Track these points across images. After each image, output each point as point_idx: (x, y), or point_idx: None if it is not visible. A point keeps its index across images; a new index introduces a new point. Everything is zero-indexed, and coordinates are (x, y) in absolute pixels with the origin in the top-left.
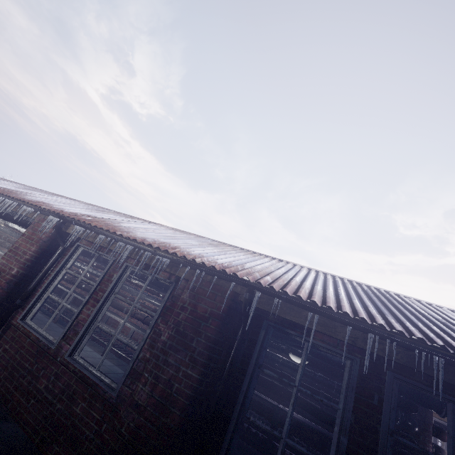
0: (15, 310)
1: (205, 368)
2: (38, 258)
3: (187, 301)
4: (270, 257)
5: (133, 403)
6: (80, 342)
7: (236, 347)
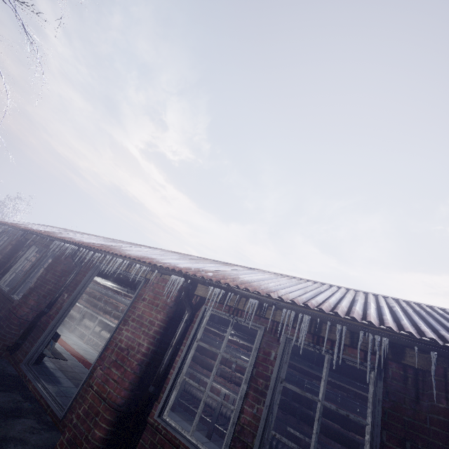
0: (150, 401)
1: None
2: (165, 328)
3: None
4: (434, 306)
5: None
6: None
7: None
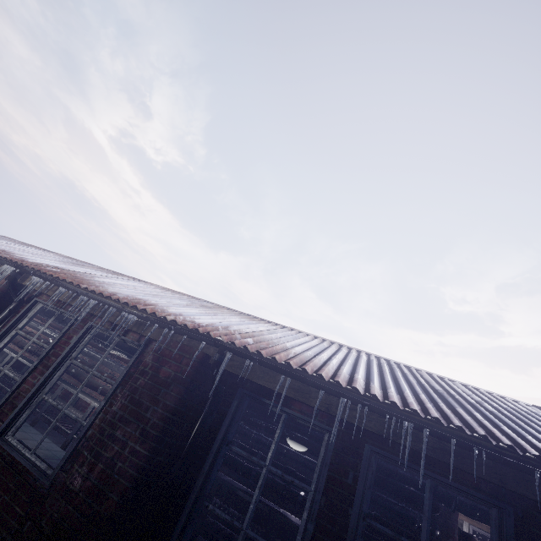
0: None
1: (158, 443)
2: None
3: (149, 364)
4: (273, 322)
5: (63, 489)
6: (17, 418)
7: (201, 419)
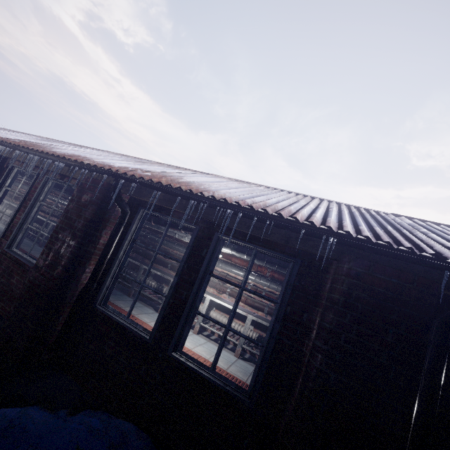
0: None
1: (83, 240)
2: None
3: (75, 194)
4: (198, 171)
5: (35, 266)
6: (16, 238)
7: (114, 227)
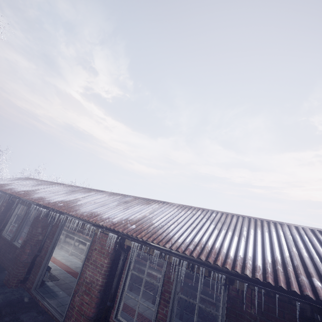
0: (109, 310)
1: None
2: (111, 267)
3: (257, 317)
4: (270, 221)
5: None
6: None
7: None
